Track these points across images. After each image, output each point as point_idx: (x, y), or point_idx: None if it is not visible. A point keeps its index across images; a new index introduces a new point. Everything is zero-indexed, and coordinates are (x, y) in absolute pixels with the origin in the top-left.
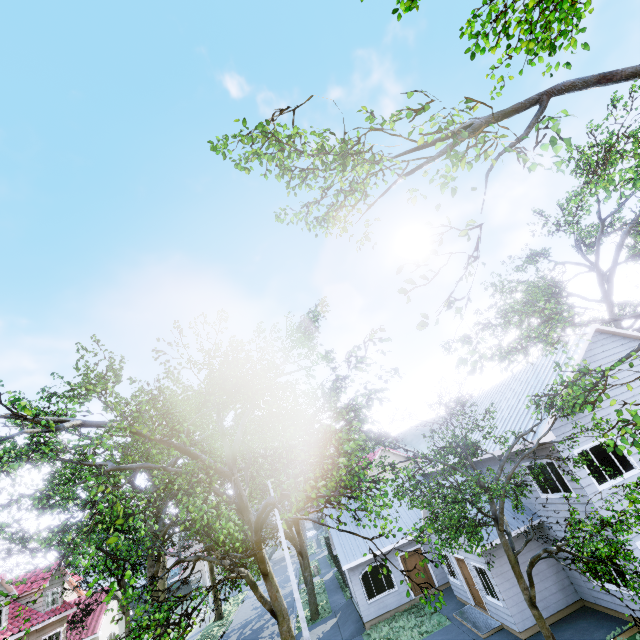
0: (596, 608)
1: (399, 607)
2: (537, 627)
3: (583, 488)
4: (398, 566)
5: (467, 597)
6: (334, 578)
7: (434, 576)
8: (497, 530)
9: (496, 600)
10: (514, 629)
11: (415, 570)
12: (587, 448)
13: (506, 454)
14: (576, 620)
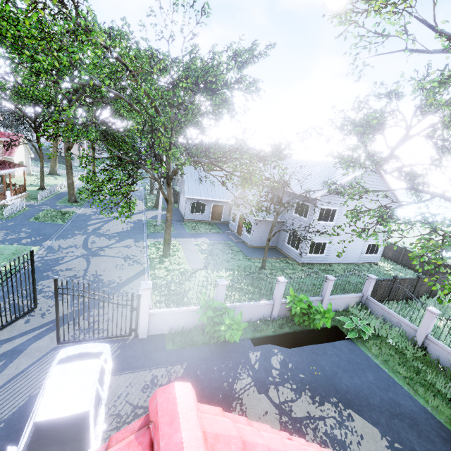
0: (279, 250)
1: (202, 220)
2: (257, 247)
3: (312, 219)
4: (210, 207)
5: (235, 229)
6: None
7: (223, 217)
8: (275, 216)
9: (248, 235)
10: (249, 244)
11: (216, 212)
12: (326, 208)
13: (299, 195)
14: (271, 250)
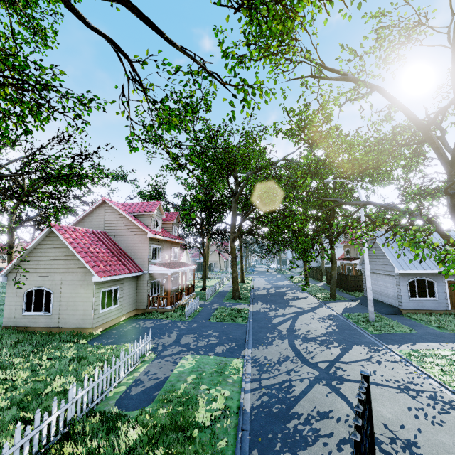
0: None
1: (434, 310)
2: None
3: None
4: (443, 286)
5: None
6: (327, 286)
7: None
8: None
9: None
10: None
11: None
12: None
13: None
14: None
